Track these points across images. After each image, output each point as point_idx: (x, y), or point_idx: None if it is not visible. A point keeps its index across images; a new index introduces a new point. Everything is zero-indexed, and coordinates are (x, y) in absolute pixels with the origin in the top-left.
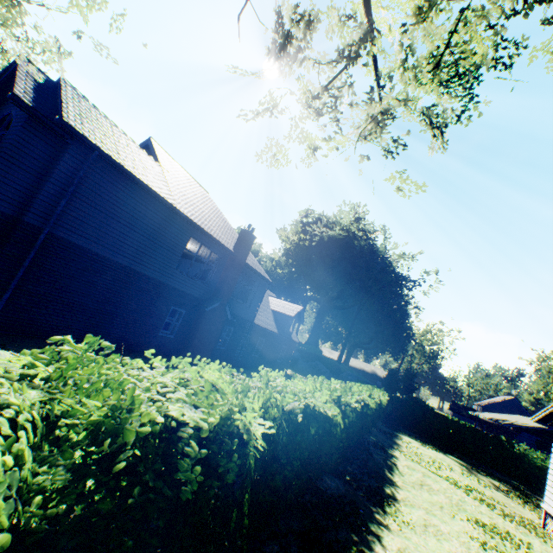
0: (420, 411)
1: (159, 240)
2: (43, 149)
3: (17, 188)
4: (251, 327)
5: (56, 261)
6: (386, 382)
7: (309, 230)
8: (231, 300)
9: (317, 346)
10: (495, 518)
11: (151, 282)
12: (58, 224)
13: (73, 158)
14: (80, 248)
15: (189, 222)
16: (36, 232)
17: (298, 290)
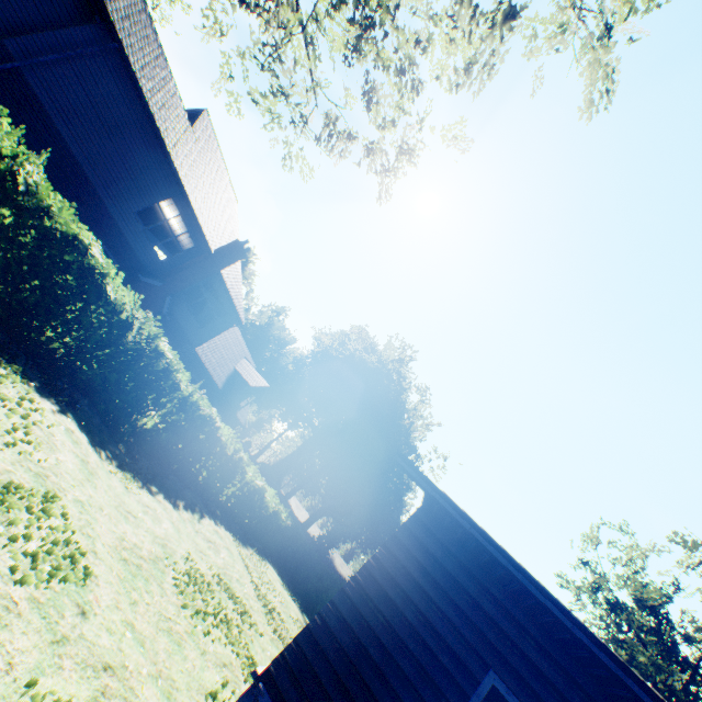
0: (320, 571)
1: (133, 171)
2: (70, 9)
3: (20, 17)
4: (190, 353)
5: (8, 97)
6: (317, 540)
7: (348, 344)
8: (181, 300)
9: (281, 478)
10: (259, 614)
11: (97, 202)
12: (35, 70)
13: (92, 34)
14: (42, 108)
15: (177, 180)
16: (7, 58)
17: (299, 403)
